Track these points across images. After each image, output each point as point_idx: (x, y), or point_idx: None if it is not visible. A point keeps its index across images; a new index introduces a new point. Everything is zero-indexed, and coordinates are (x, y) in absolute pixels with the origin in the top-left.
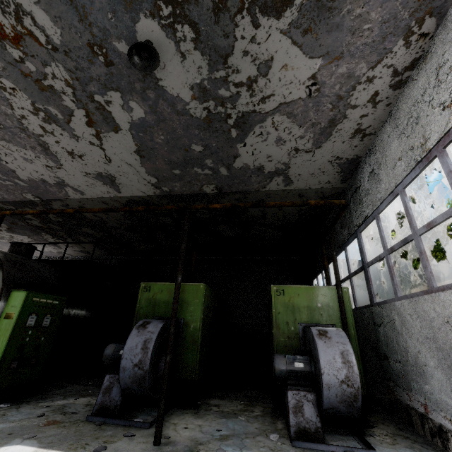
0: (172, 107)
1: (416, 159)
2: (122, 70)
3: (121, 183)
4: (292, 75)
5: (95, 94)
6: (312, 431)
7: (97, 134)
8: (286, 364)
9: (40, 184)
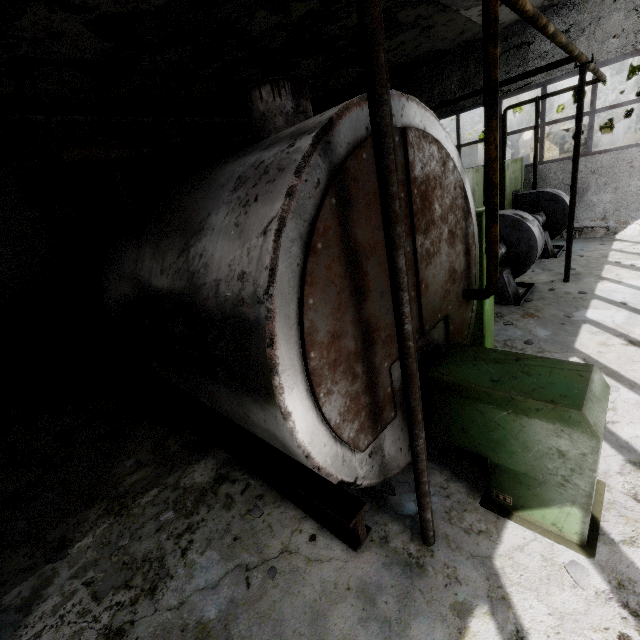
0: None
1: (636, 46)
2: None
3: None
4: None
5: None
6: (552, 250)
7: None
8: (542, 220)
9: None
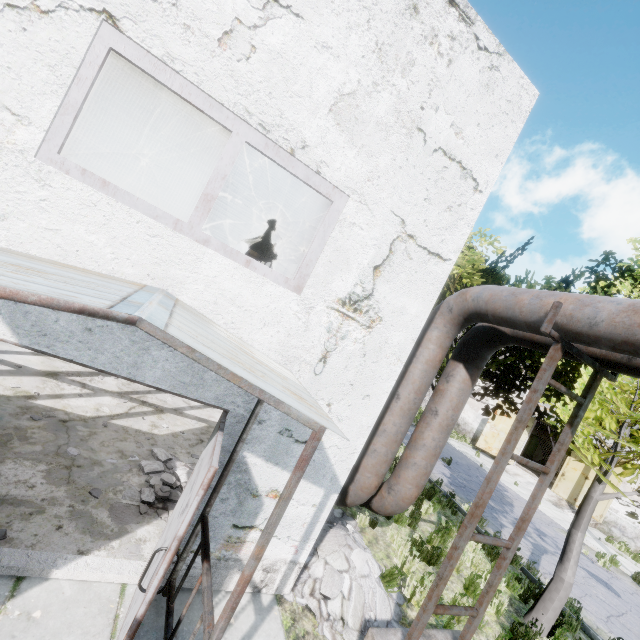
0: None
1: None
2: None
3: None
4: None
5: None
6: None
7: None
8: None
9: None
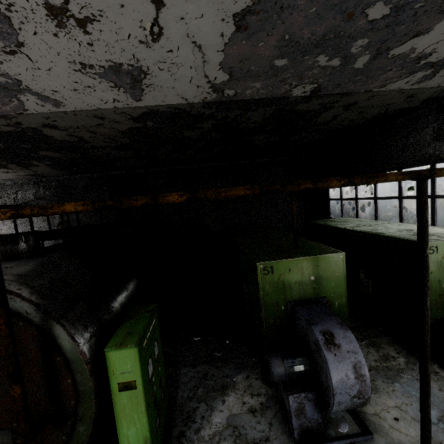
0: None
1: None
2: None
3: (151, 85)
4: None
5: None
6: None
7: None
8: None
9: None
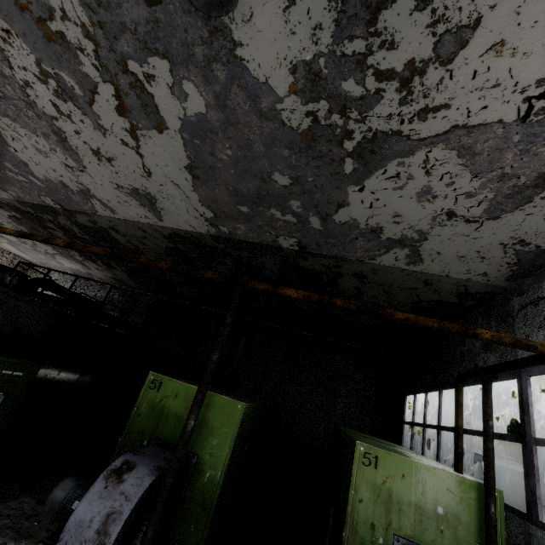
0: (253, 102)
1: None
2: (175, 17)
3: (163, 209)
4: (506, 68)
5: (129, 58)
6: None
7: (133, 130)
8: None
9: (60, 188)
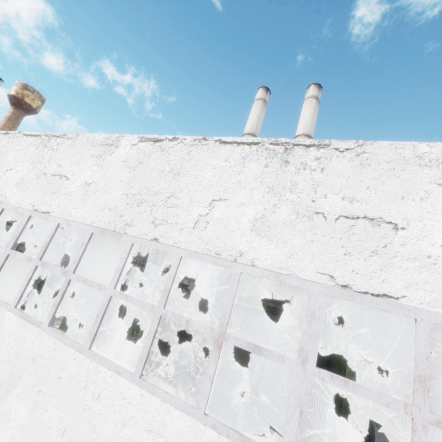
0: None
1: None
2: None
3: None
4: None
5: None
6: None
7: None
8: None
9: None
